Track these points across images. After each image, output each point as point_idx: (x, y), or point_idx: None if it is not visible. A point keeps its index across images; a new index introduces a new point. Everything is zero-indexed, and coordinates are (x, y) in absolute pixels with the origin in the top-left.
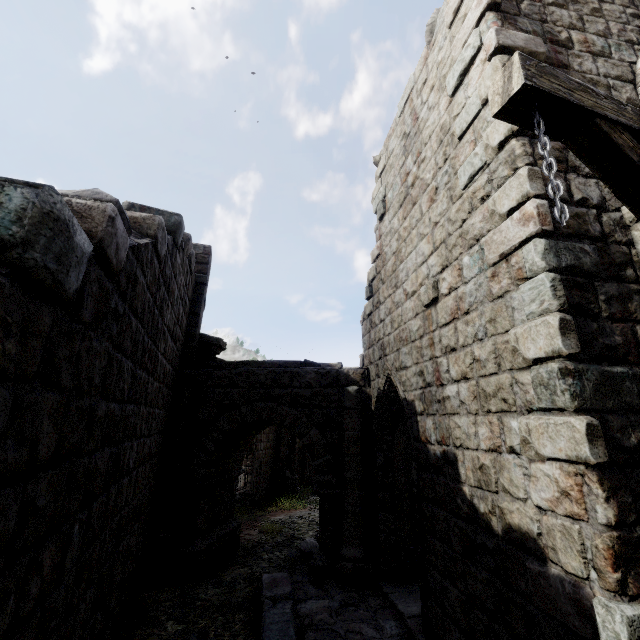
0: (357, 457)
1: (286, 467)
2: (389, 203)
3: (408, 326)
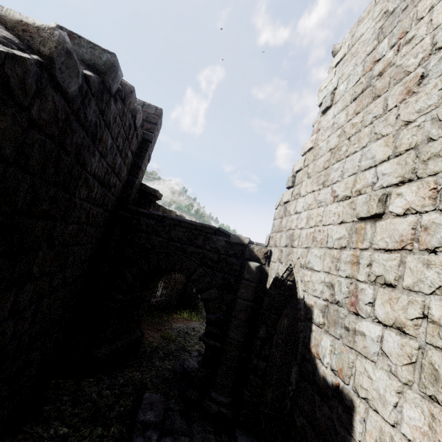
0: (243, 323)
1: (193, 287)
2: (339, 95)
3: (327, 230)
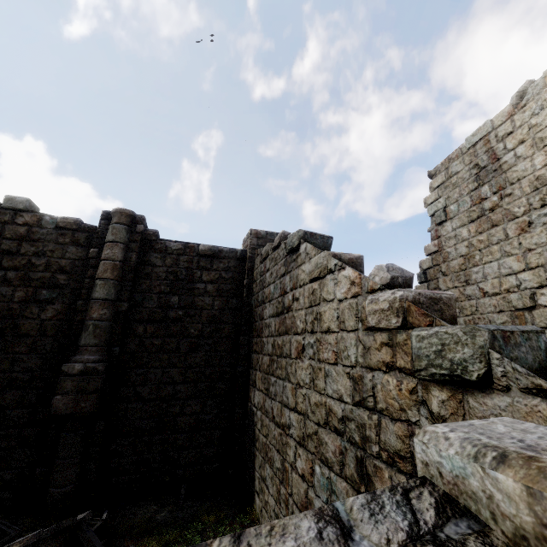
0: None
1: None
2: (452, 214)
3: (488, 317)
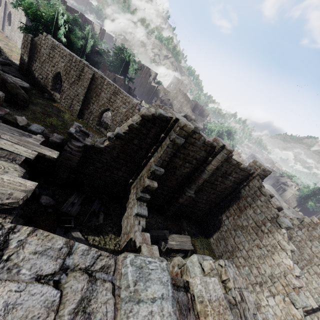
0: None
1: None
2: None
3: (304, 252)
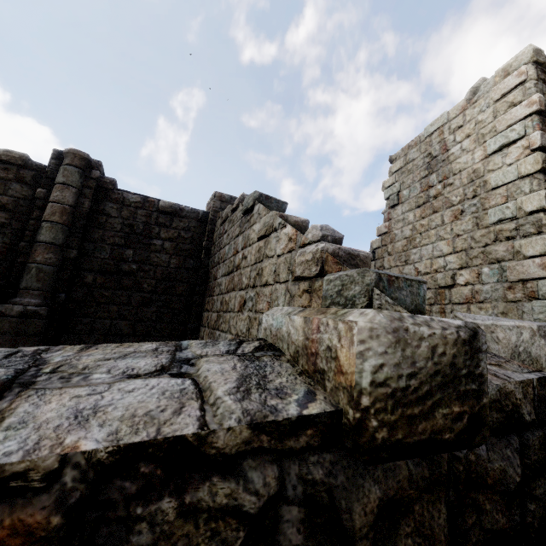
0: None
1: None
2: (404, 198)
3: None
